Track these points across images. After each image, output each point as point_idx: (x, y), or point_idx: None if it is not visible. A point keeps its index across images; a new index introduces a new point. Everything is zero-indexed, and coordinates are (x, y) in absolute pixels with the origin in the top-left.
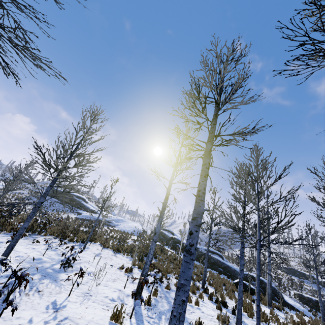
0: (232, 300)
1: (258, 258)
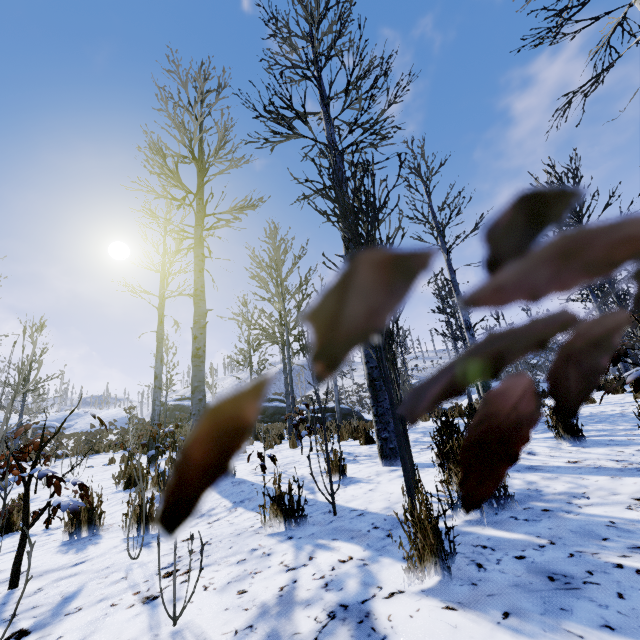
0: None
1: (288, 354)
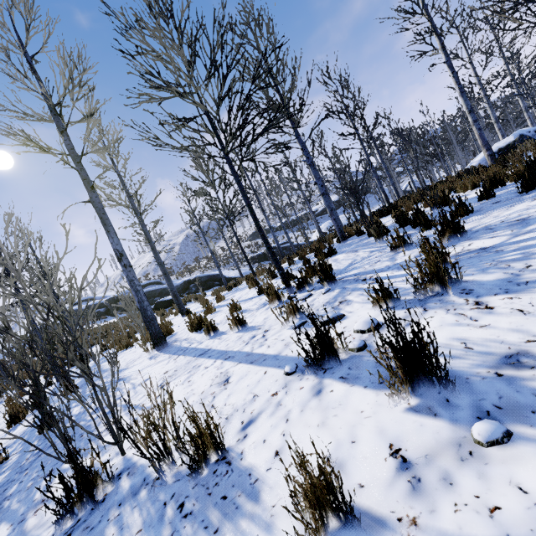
0: None
1: None
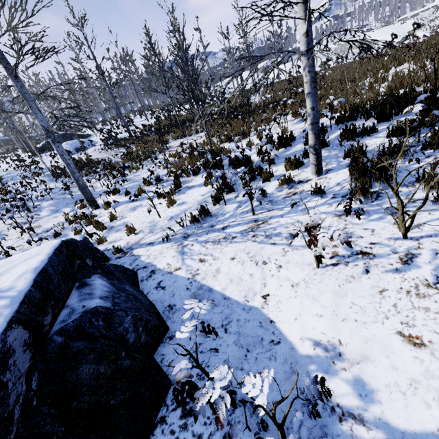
0: None
1: None
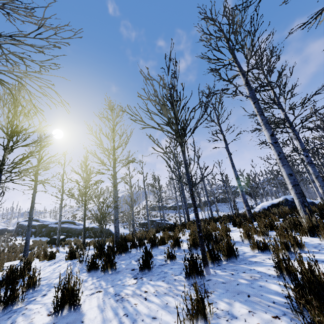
0: None
1: None
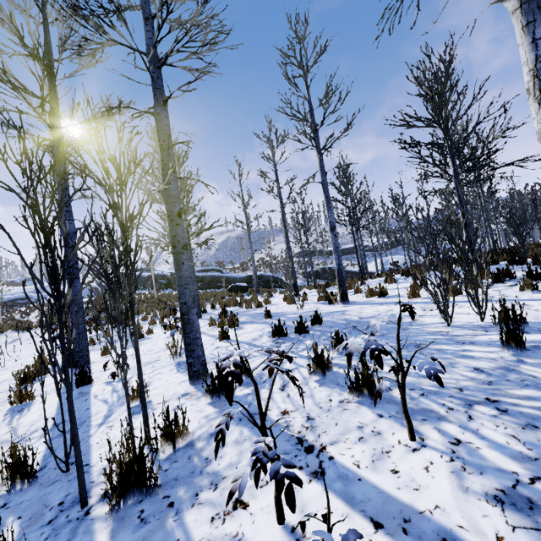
0: (217, 305)
1: None
